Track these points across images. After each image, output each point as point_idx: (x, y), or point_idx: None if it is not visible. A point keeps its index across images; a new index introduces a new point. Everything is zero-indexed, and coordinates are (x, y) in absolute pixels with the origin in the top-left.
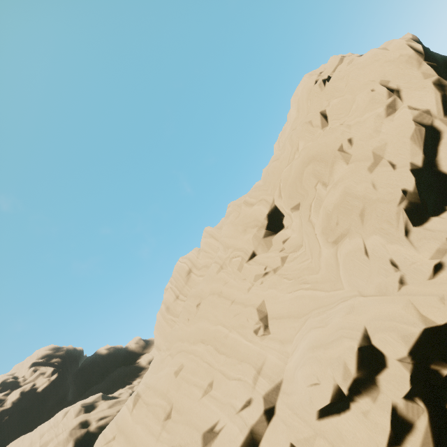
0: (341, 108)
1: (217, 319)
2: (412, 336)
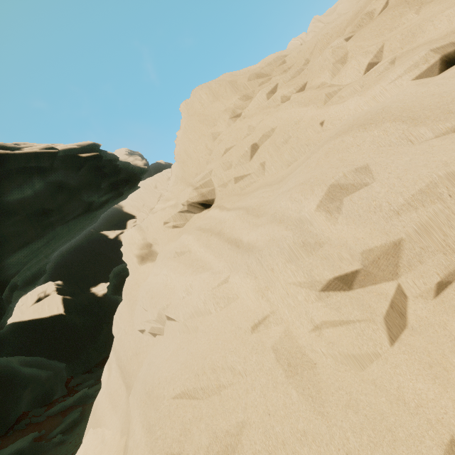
0: None
1: None
2: None
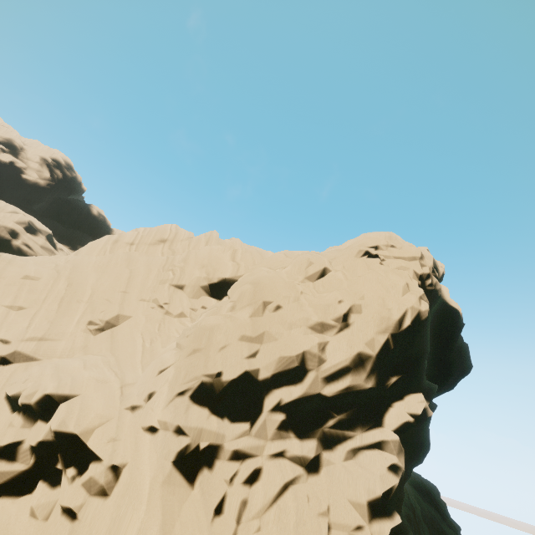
0: (331, 284)
1: (99, 287)
2: (66, 427)
